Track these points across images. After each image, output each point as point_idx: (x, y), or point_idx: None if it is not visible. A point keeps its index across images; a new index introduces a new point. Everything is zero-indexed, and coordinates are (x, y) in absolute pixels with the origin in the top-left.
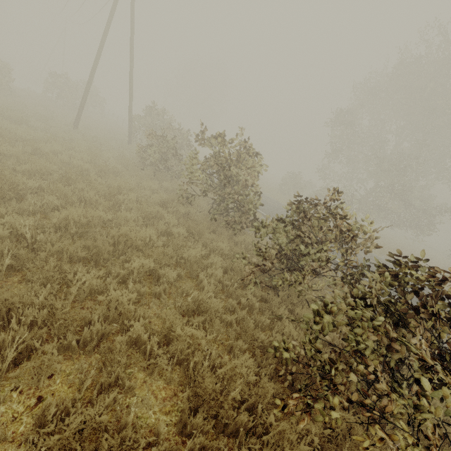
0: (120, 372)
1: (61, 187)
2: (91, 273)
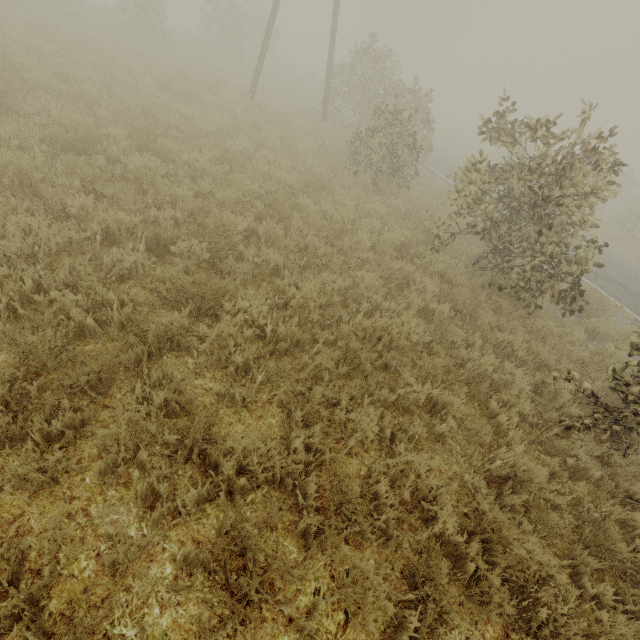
0: (445, 603)
1: (281, 233)
2: (370, 415)
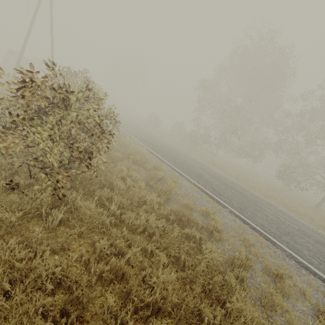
0: None
1: None
2: None
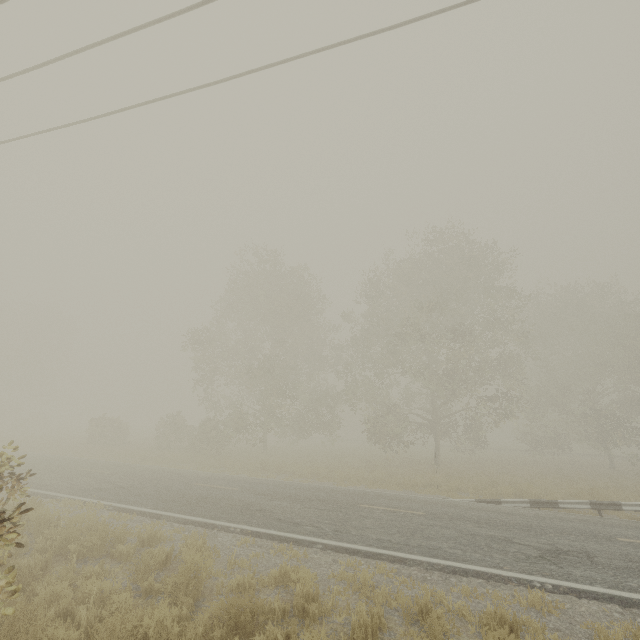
0: None
1: None
2: None
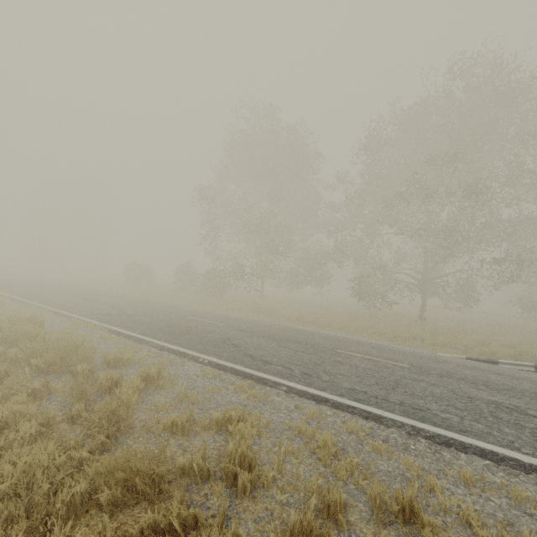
0: None
1: None
2: None
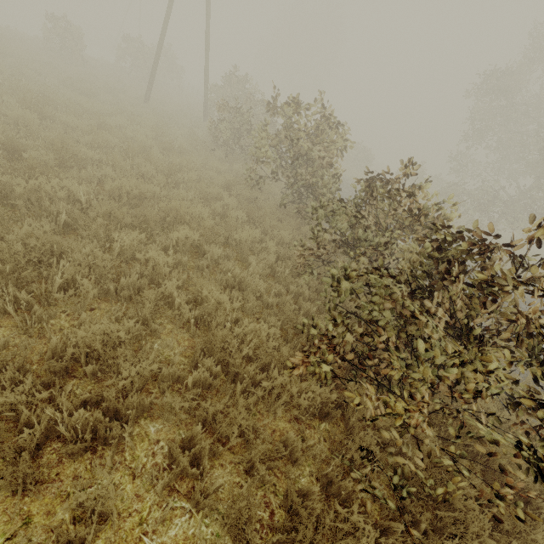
0: (146, 314)
1: (118, 159)
2: (133, 235)
